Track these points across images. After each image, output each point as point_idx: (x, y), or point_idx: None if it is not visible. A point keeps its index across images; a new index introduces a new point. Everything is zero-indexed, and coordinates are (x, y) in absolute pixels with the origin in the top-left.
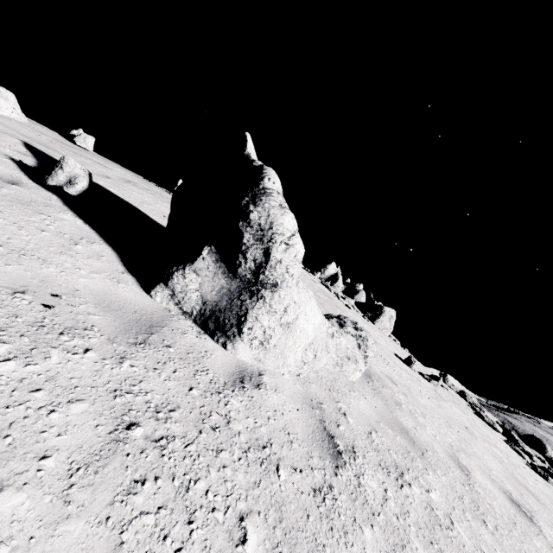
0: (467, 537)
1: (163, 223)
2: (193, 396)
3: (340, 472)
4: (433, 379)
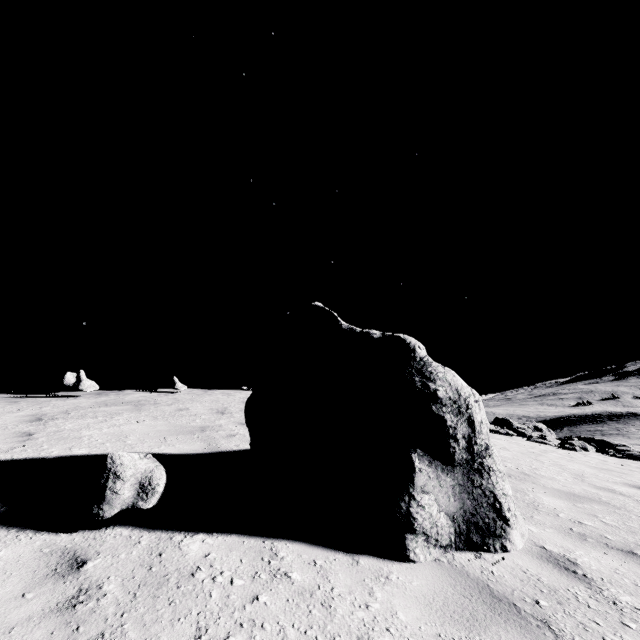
0: None
1: (181, 449)
2: None
3: None
4: None
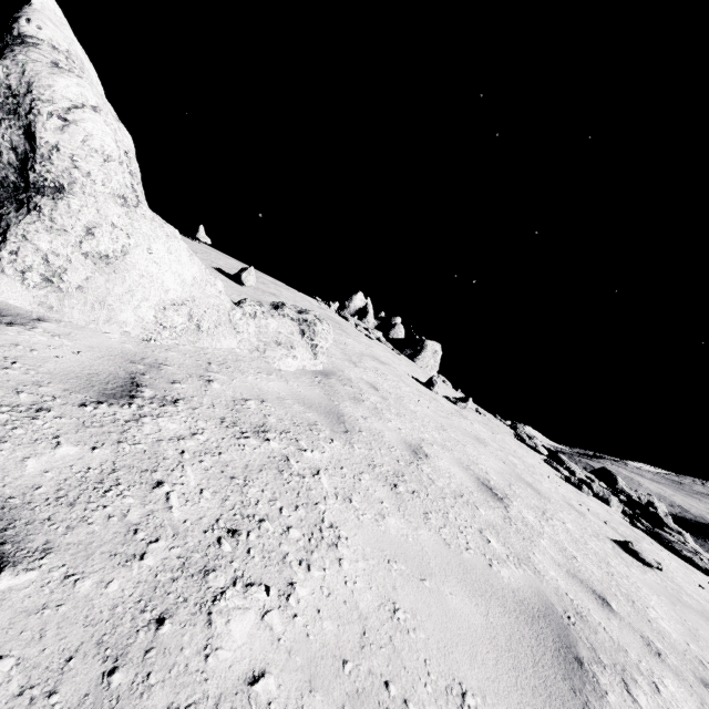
0: (330, 487)
1: None
2: None
3: (101, 406)
4: (460, 402)
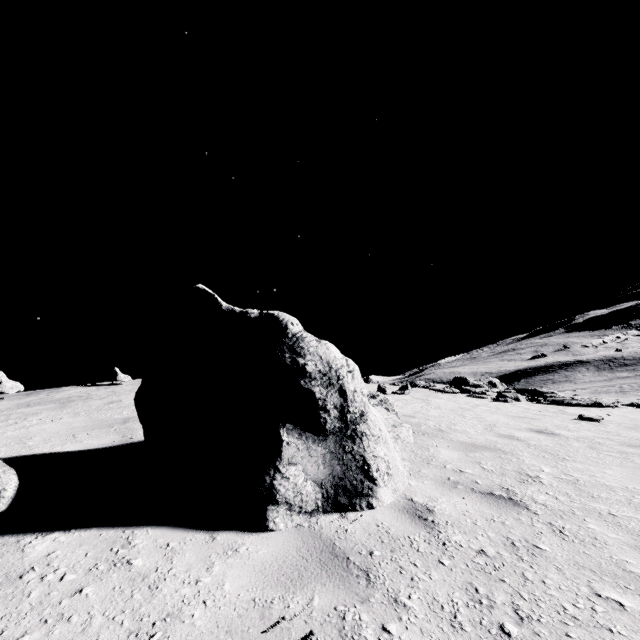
0: (583, 476)
1: (88, 445)
2: (452, 566)
3: (533, 509)
4: (404, 390)
